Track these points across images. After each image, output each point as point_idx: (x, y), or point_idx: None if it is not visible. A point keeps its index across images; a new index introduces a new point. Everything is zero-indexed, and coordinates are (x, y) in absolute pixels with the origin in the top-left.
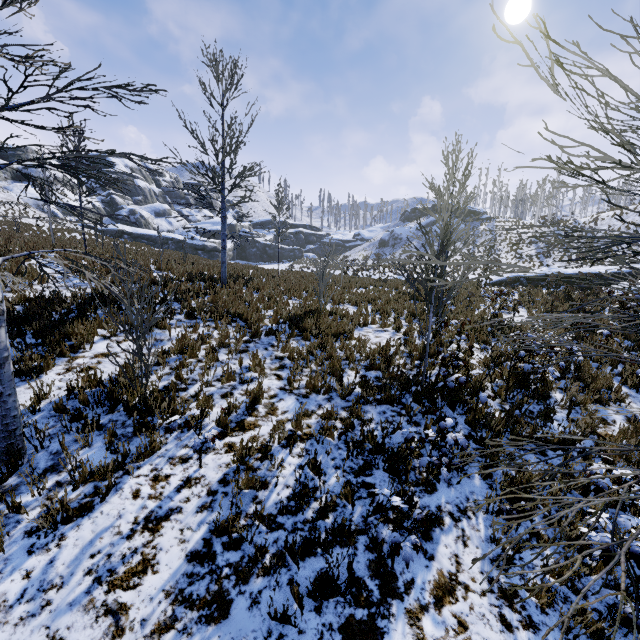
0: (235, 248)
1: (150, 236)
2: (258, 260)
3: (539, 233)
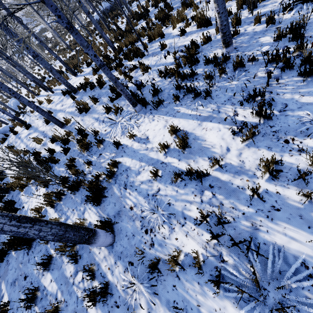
0: None
1: None
2: None
3: None
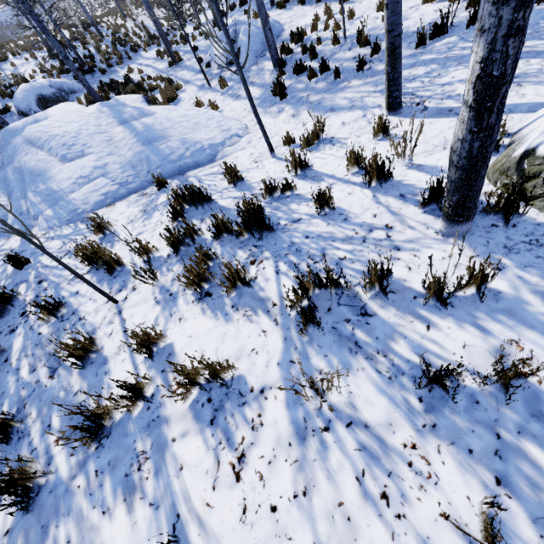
0: None
1: None
2: None
3: None
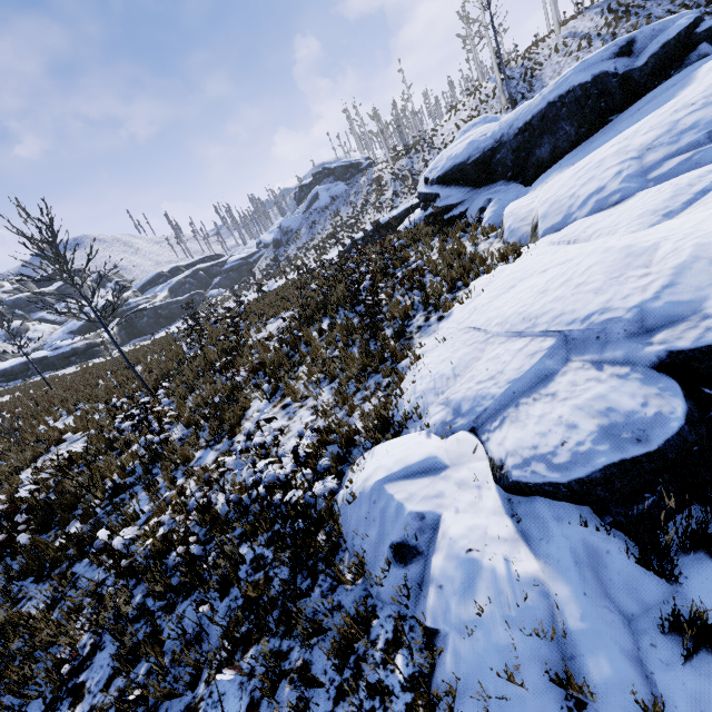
0: (122, 329)
1: (4, 371)
2: (156, 328)
3: (398, 167)
